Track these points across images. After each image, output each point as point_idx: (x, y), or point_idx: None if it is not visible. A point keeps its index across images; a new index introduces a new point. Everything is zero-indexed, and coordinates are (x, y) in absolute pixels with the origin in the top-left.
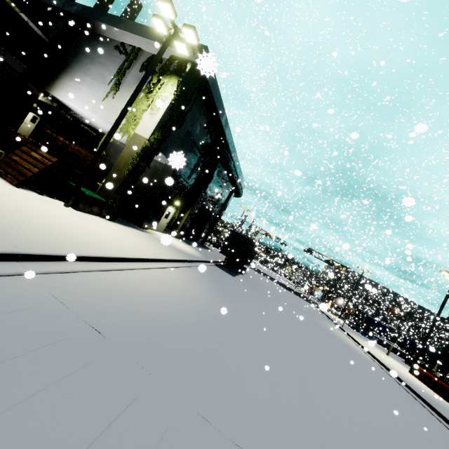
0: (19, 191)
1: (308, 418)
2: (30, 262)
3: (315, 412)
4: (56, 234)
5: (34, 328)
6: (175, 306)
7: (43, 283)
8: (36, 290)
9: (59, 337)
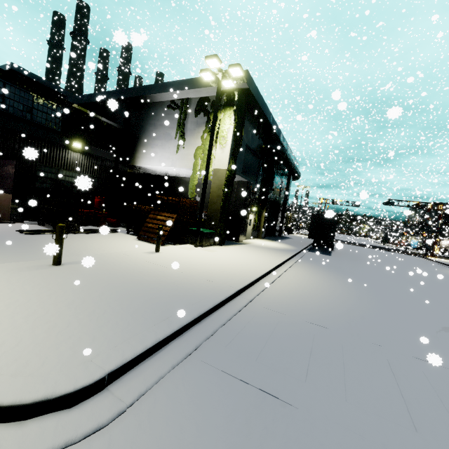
0: (170, 248)
1: None
2: (241, 294)
3: None
4: (226, 270)
5: (295, 332)
6: (331, 296)
7: (261, 305)
8: (265, 310)
9: (311, 334)
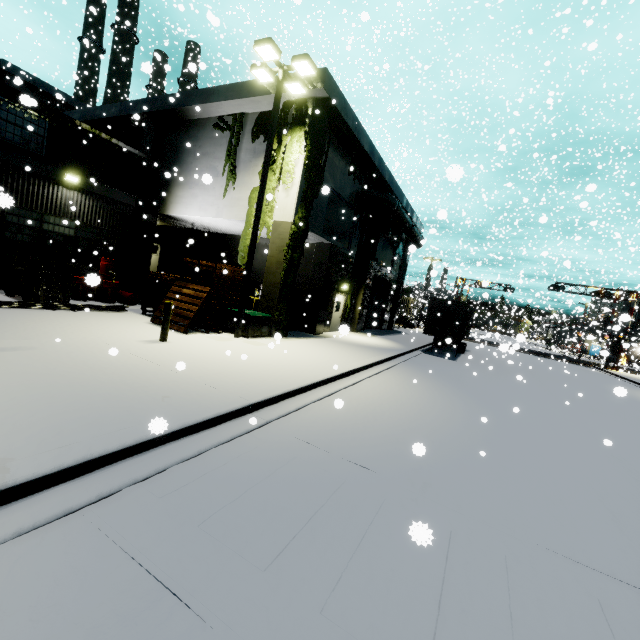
0: (192, 337)
1: None
2: (259, 410)
3: None
4: (257, 373)
5: (313, 476)
6: (416, 420)
7: (283, 429)
8: (284, 438)
9: (339, 481)
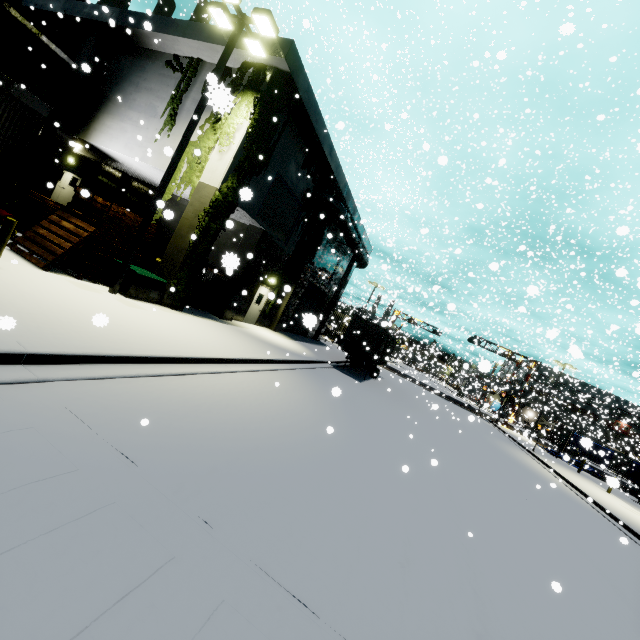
0: (46, 274)
1: (465, 589)
2: (42, 365)
3: (479, 579)
4: (87, 328)
5: (28, 456)
6: (261, 423)
7: (58, 393)
8: (43, 403)
9: (67, 468)
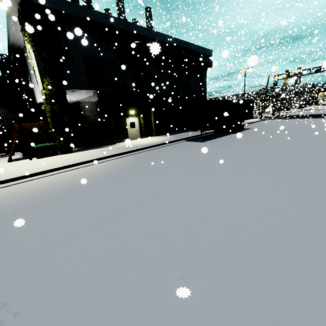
0: None
1: None
2: None
3: None
4: None
5: None
6: None
7: None
8: None
9: None
